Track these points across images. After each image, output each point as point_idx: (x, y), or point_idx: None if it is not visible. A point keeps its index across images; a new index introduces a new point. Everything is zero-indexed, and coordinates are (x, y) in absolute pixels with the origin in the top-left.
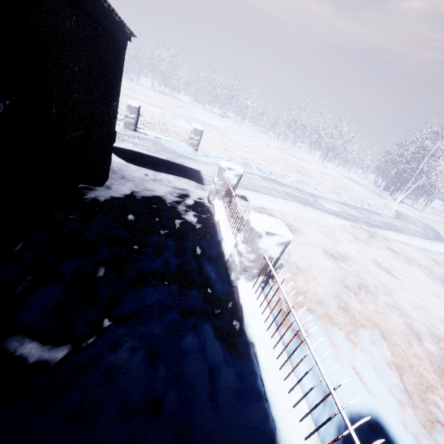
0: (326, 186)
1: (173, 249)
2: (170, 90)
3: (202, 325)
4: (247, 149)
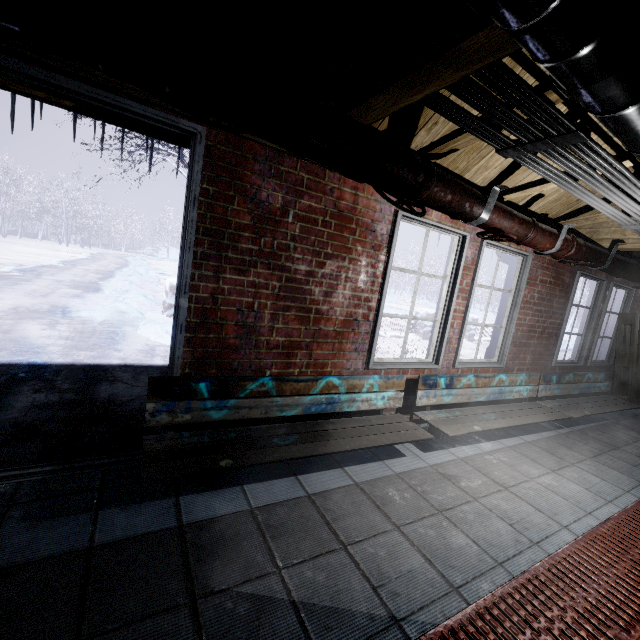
0: None
1: None
2: None
3: None
4: None
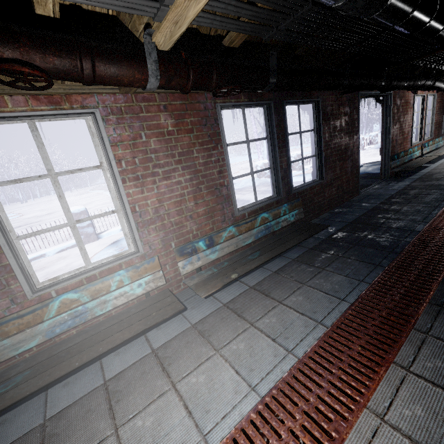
0: None
1: None
2: None
3: None
4: None
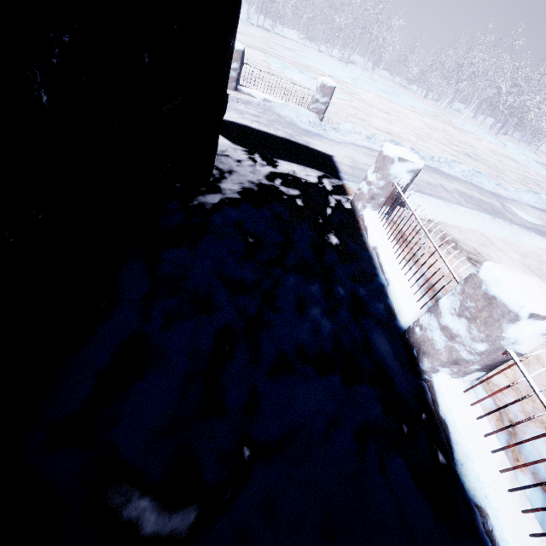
0: (509, 178)
1: (321, 303)
2: (272, 22)
3: (391, 464)
4: (386, 116)
